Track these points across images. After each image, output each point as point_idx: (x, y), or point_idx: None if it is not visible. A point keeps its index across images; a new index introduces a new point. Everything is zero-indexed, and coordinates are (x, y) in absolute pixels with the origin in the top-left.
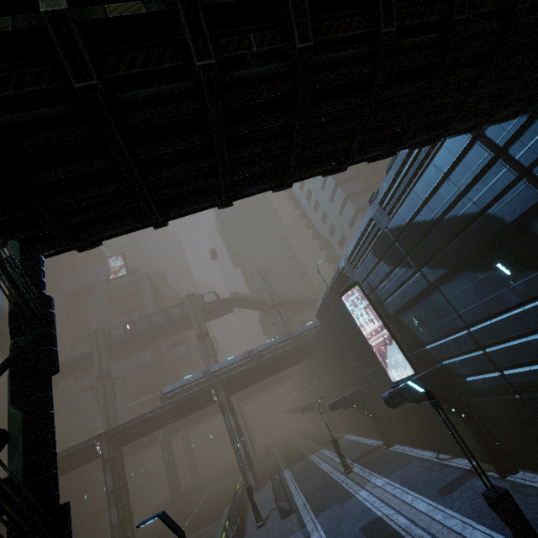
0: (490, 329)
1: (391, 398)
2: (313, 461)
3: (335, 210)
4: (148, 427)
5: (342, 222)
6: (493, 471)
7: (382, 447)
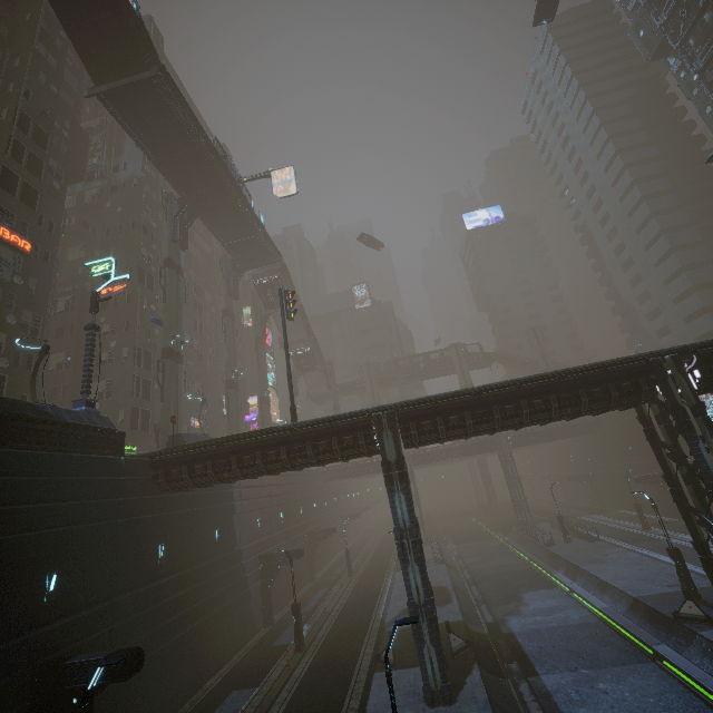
0: None
1: None
2: (589, 520)
3: (658, 278)
4: (441, 456)
5: (664, 293)
6: None
7: (680, 522)
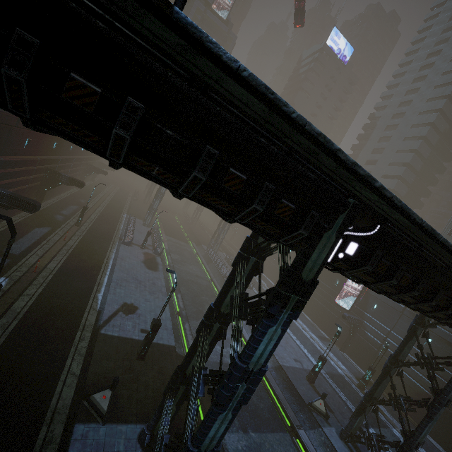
0: (399, 339)
1: (347, 317)
2: None
3: None
4: None
5: None
6: (336, 346)
7: None
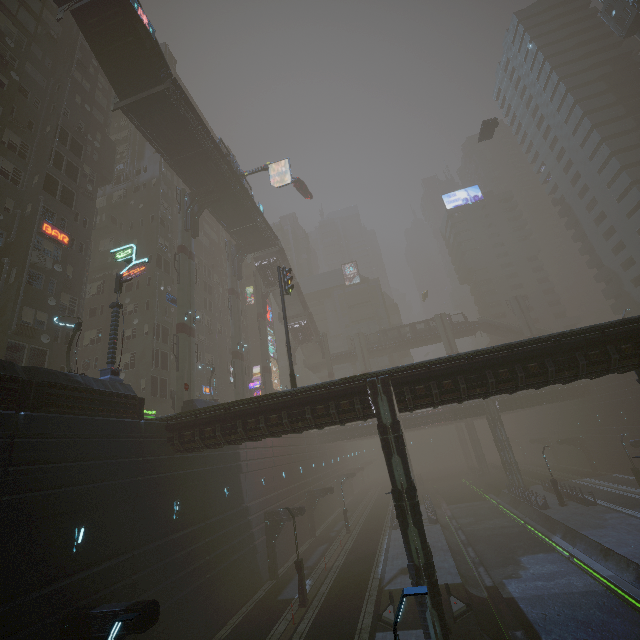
0: None
1: None
2: (583, 484)
3: None
4: (430, 420)
5: None
6: None
7: None
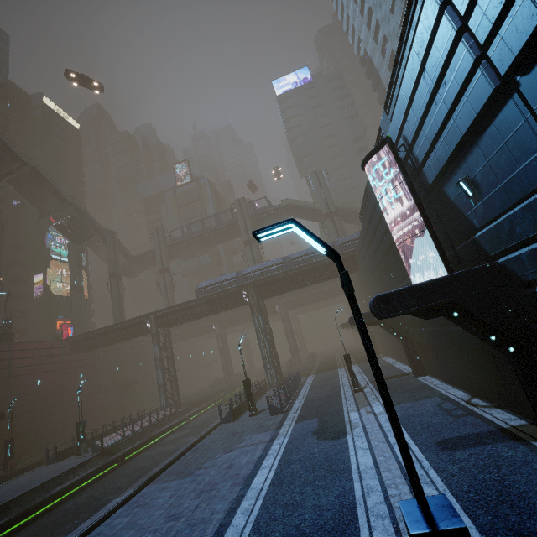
0: None
1: (378, 303)
2: (338, 374)
3: None
4: (186, 315)
5: None
6: None
7: (411, 375)
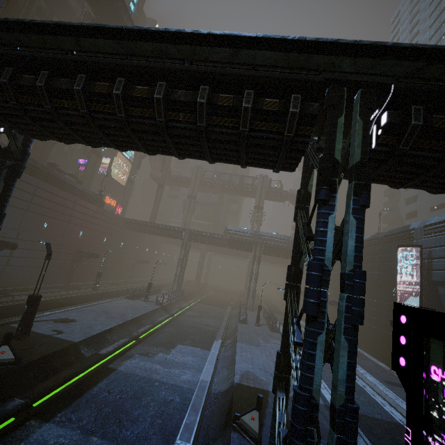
0: None
1: None
2: None
3: None
4: (211, 241)
5: None
6: None
7: None
